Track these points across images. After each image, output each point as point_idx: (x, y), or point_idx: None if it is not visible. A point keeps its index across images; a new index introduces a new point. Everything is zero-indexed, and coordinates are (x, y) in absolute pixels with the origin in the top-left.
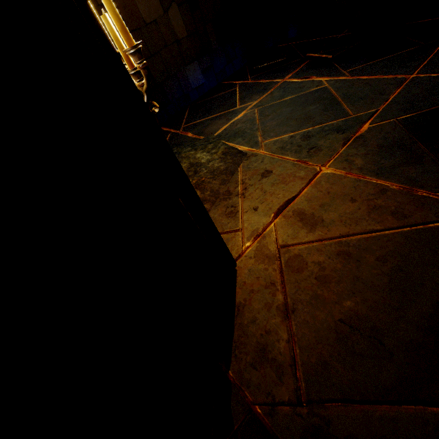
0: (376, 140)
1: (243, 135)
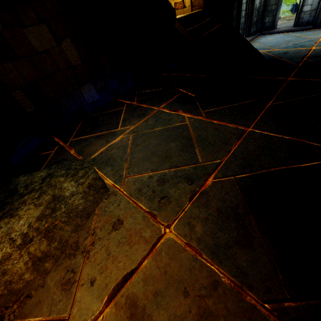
0: (217, 202)
1: (113, 164)
